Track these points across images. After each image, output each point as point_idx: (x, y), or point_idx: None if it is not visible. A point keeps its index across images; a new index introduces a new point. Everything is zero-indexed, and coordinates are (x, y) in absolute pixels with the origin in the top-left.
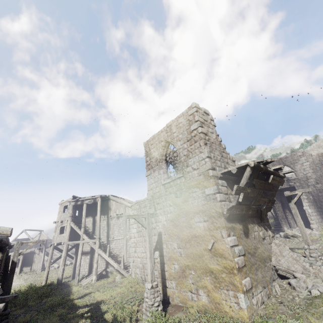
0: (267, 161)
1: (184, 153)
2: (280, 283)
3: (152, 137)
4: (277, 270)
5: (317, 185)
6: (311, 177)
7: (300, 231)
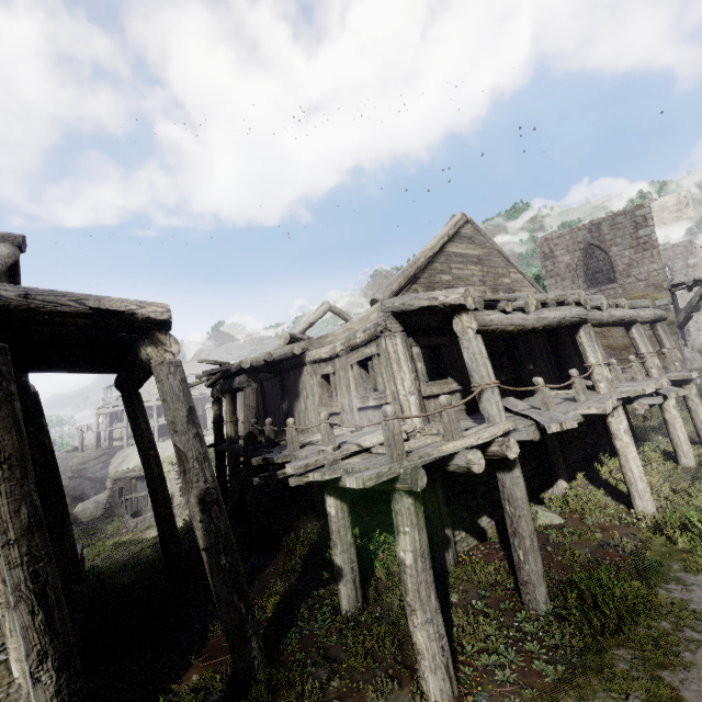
0: None
1: (624, 261)
2: None
3: (558, 234)
4: None
5: None
6: None
7: None
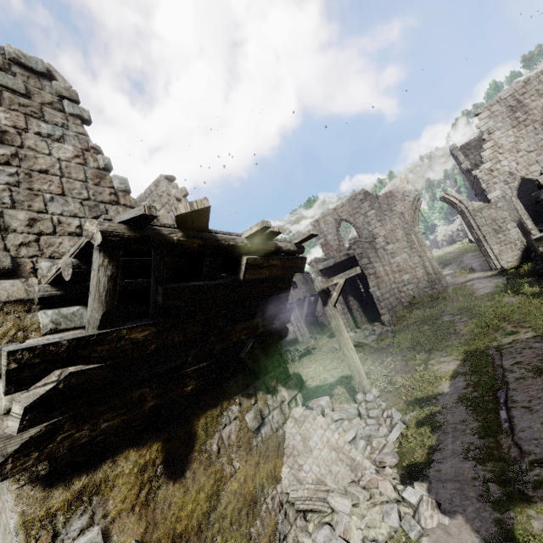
0: (177, 215)
1: None
2: (299, 538)
3: None
4: (292, 502)
5: (387, 247)
6: (379, 234)
7: (349, 366)
